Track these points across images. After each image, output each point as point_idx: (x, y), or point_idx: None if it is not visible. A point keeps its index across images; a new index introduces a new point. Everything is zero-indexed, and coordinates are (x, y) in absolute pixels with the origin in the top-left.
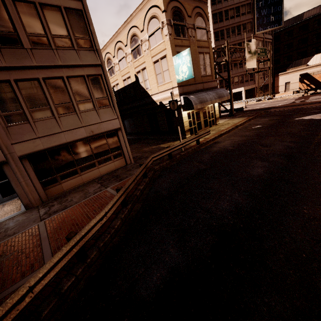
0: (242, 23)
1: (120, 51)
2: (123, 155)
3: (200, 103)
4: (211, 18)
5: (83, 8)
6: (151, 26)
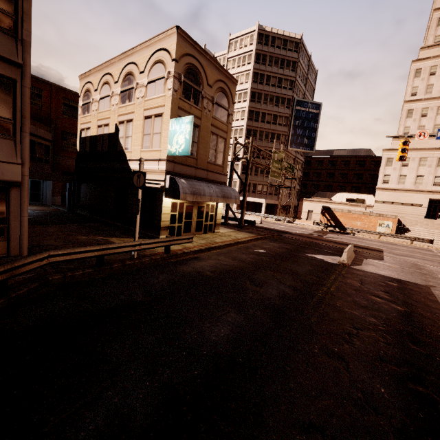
0: (277, 132)
1: (106, 87)
2: (7, 236)
3: (193, 194)
4: (247, 113)
5: None
6: (154, 71)
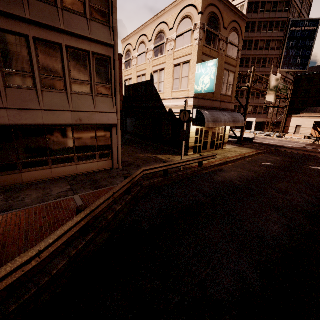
0: (269, 57)
1: (142, 46)
2: (111, 157)
3: (214, 121)
4: None
5: None
6: (182, 26)
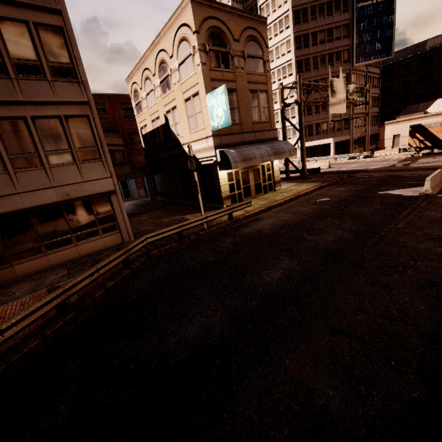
0: (336, 50)
1: (148, 82)
2: (119, 229)
3: (244, 160)
4: (293, 42)
5: (64, 25)
6: (181, 51)
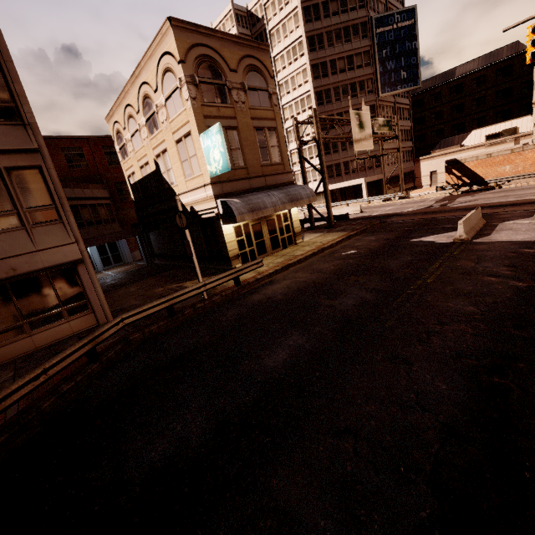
0: (358, 80)
1: (132, 121)
2: (91, 308)
3: (251, 211)
4: (310, 71)
5: (0, 55)
6: (166, 84)
